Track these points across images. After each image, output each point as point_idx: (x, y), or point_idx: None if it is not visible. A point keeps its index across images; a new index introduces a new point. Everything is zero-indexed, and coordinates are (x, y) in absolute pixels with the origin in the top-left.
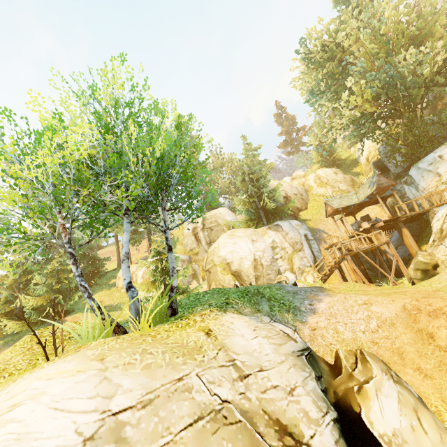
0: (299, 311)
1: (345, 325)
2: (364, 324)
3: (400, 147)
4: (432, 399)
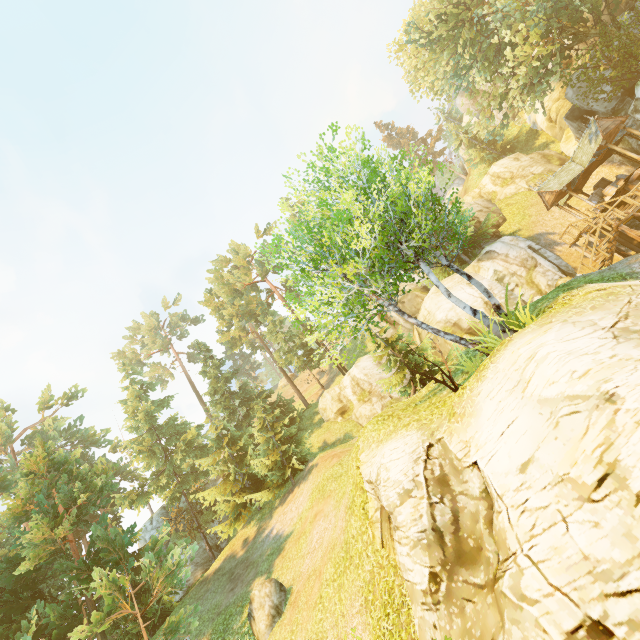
0: (636, 274)
1: None
2: None
3: (603, 73)
4: None
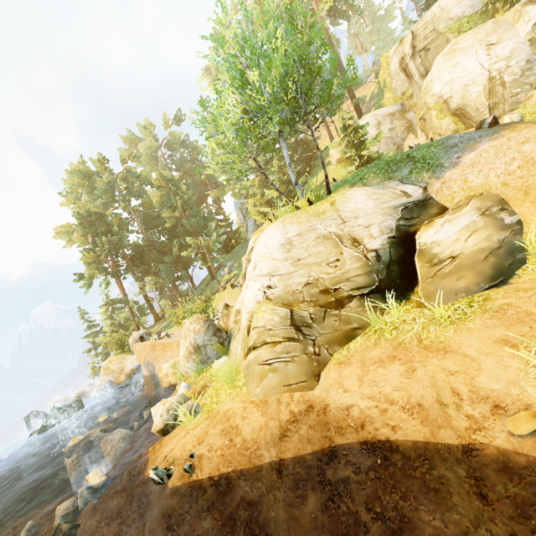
0: (440, 168)
1: (478, 173)
2: (504, 168)
3: None
4: (532, 224)
